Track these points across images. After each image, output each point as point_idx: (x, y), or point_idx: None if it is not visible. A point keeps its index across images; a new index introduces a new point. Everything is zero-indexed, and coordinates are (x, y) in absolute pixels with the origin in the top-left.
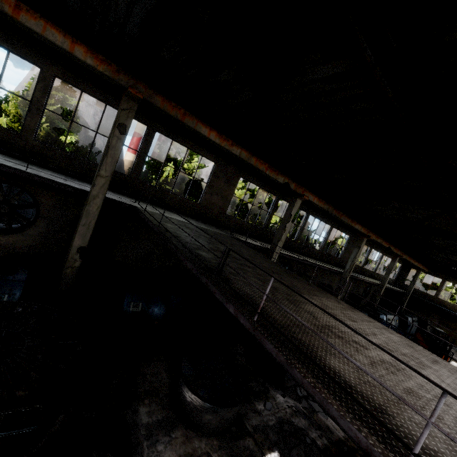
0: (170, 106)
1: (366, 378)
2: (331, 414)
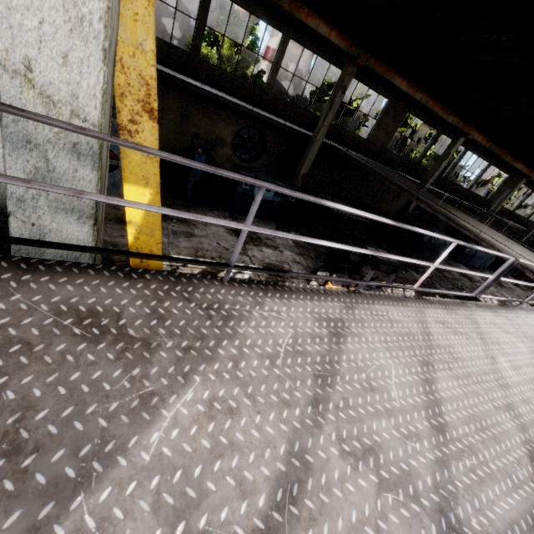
0: (378, 65)
1: (475, 229)
2: (460, 230)
